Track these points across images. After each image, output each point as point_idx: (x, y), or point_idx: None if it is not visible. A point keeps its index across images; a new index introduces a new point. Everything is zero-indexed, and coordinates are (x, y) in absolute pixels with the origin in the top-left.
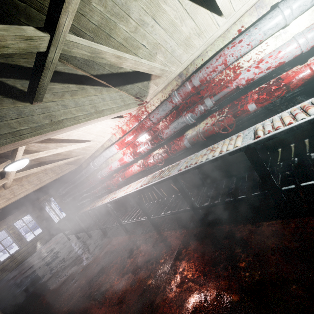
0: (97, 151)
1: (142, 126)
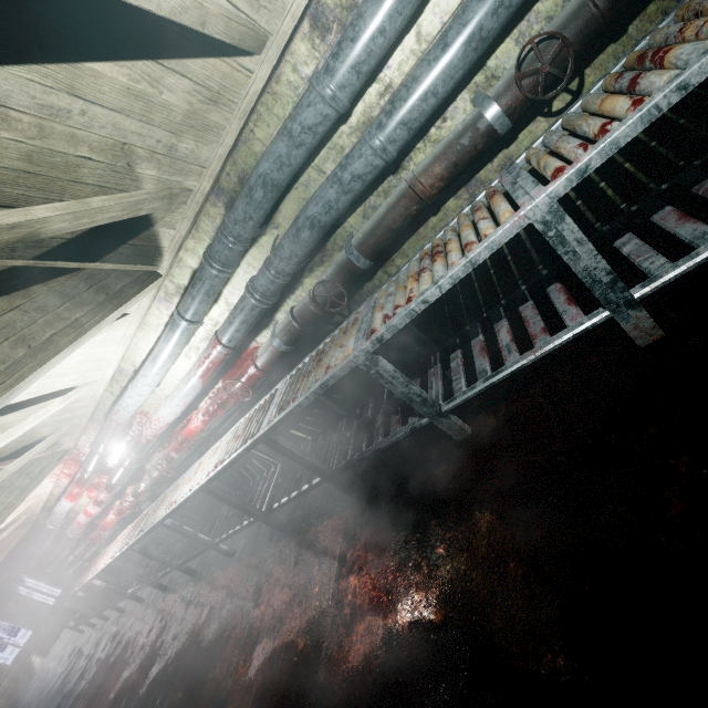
0: (50, 501)
1: (82, 477)
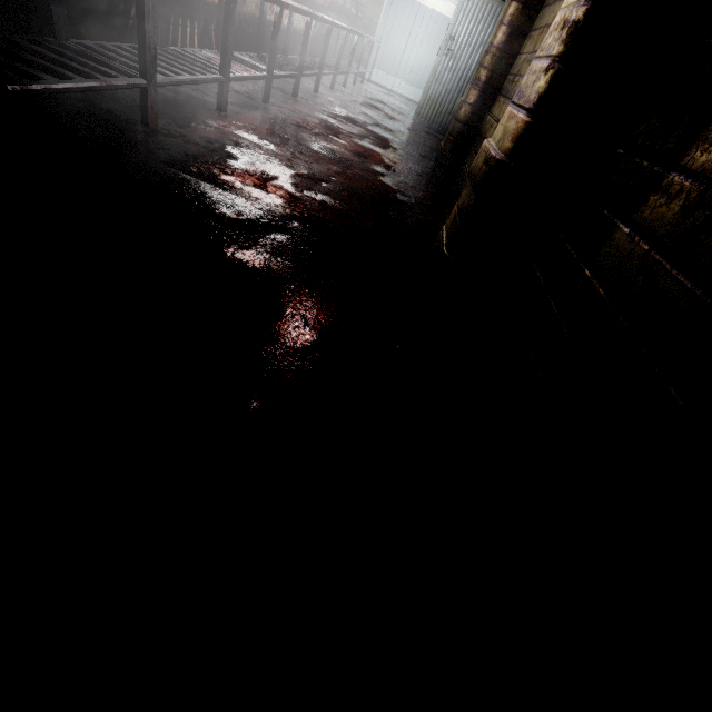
0: None
1: None
